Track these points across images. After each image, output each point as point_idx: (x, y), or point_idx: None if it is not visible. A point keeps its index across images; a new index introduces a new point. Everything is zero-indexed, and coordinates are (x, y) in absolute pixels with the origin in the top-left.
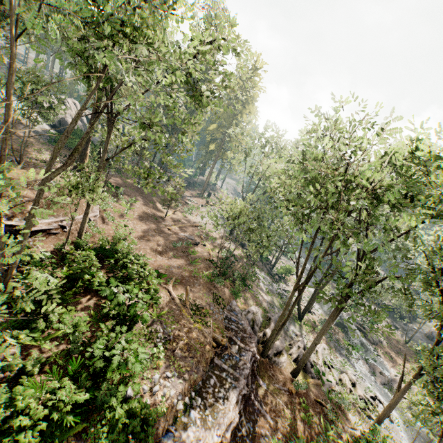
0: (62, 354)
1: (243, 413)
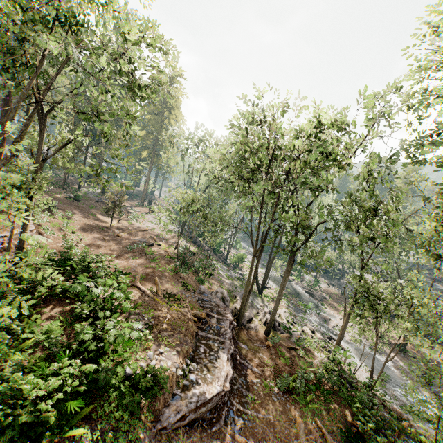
0: (41, 359)
1: (234, 371)
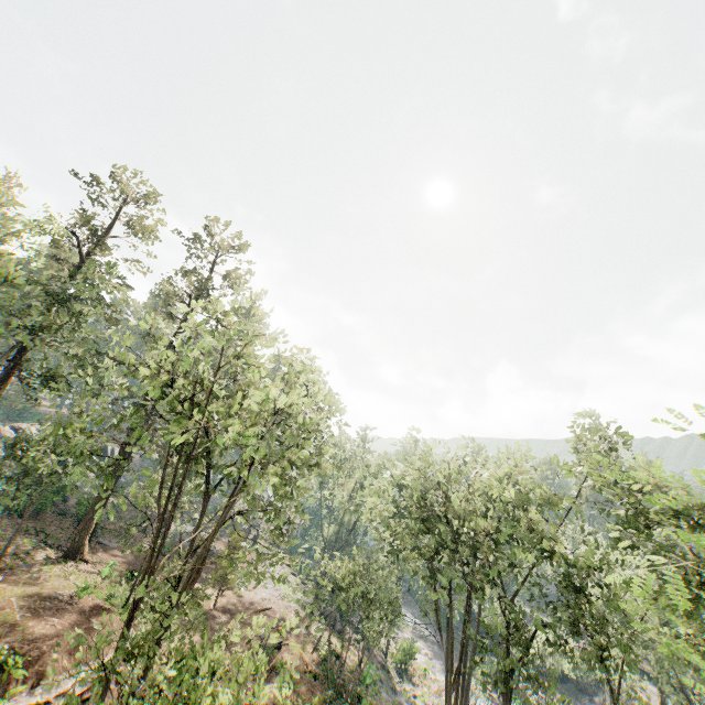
0: None
1: None
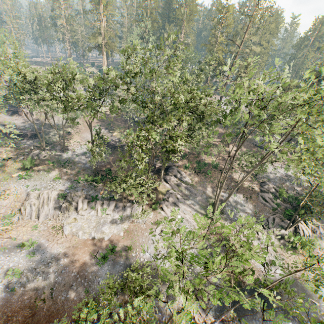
0: None
1: None
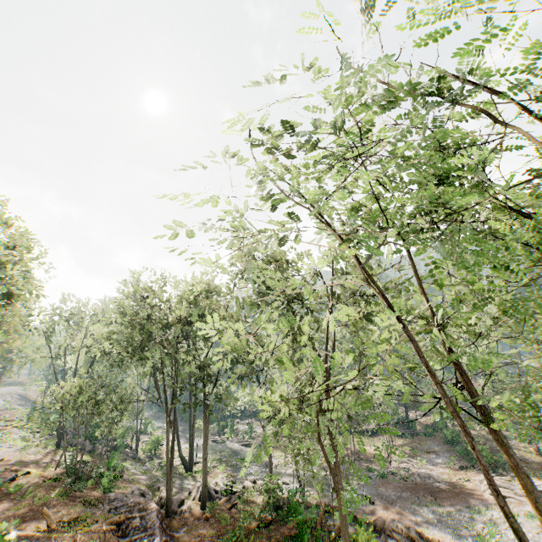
0: None
1: None
